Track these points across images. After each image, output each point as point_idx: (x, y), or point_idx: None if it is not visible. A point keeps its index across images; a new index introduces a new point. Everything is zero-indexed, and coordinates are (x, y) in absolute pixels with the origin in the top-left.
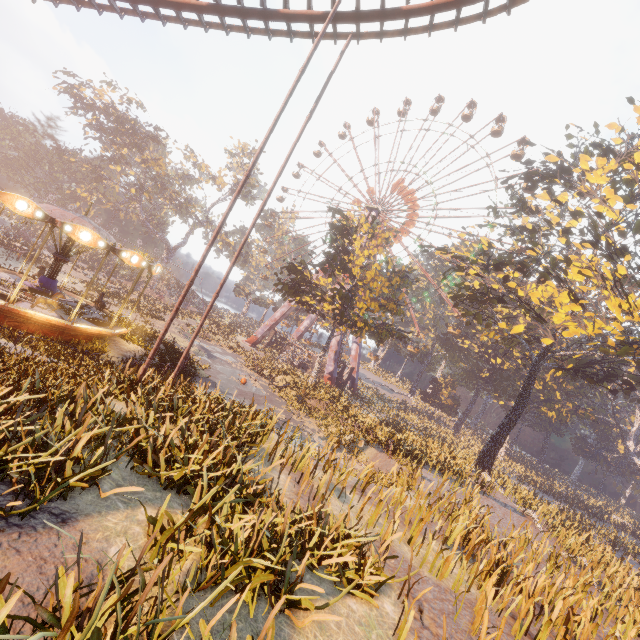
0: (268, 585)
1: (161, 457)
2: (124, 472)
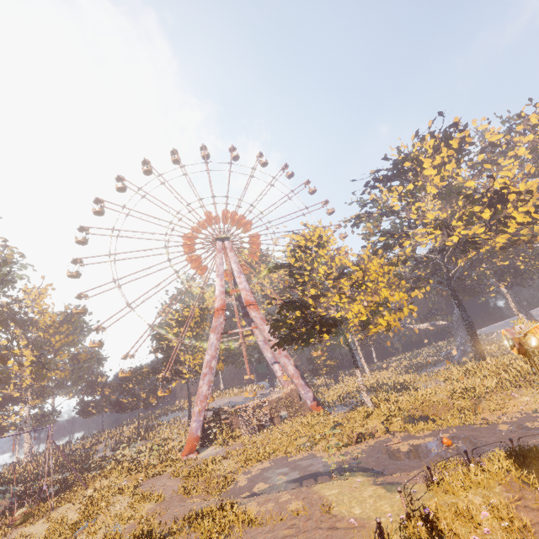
0: None
1: None
2: None
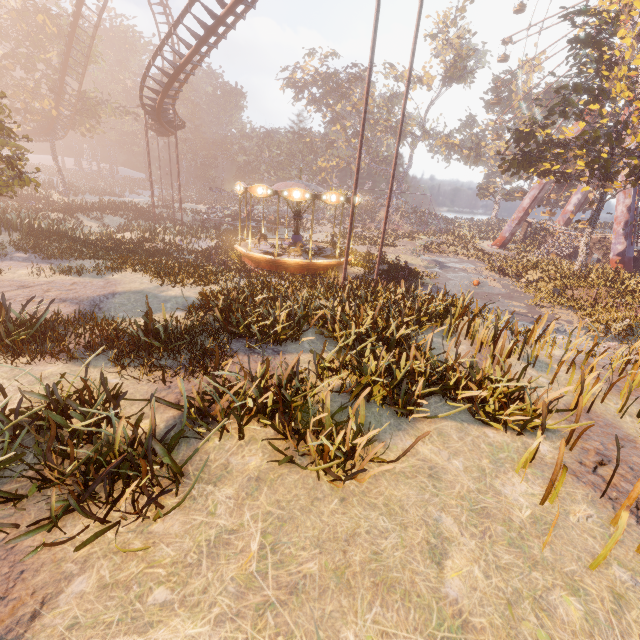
0: (389, 396)
1: (336, 326)
2: (318, 337)
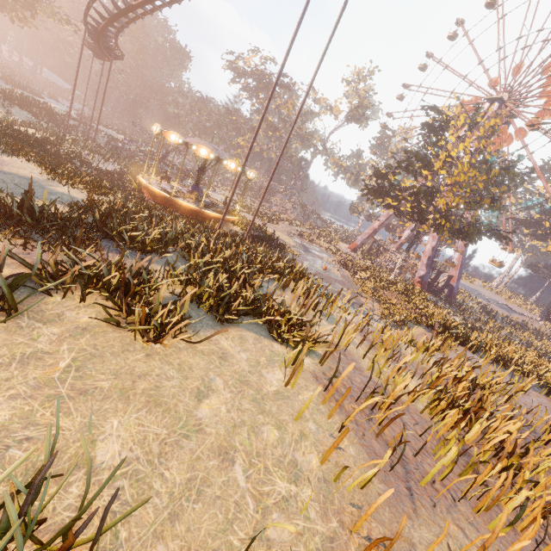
0: (214, 306)
1: (197, 254)
2: (181, 259)
